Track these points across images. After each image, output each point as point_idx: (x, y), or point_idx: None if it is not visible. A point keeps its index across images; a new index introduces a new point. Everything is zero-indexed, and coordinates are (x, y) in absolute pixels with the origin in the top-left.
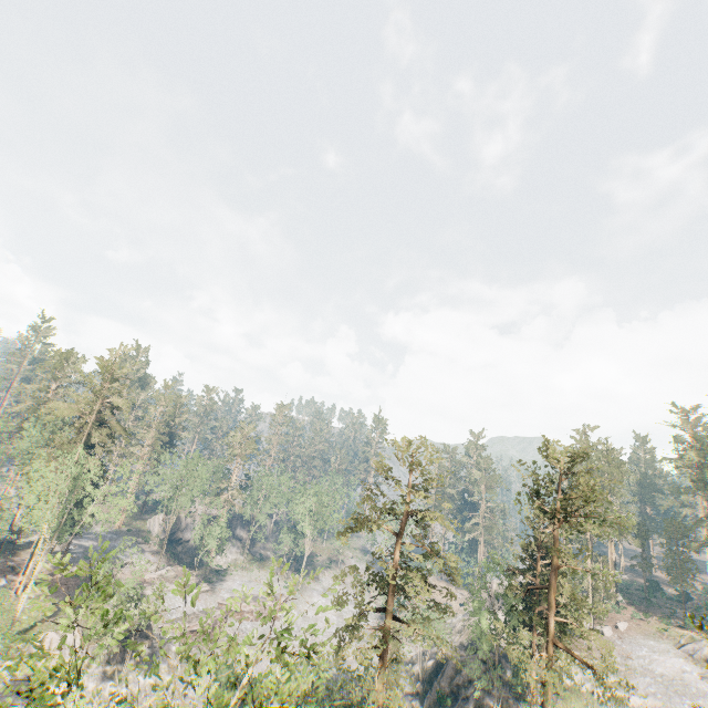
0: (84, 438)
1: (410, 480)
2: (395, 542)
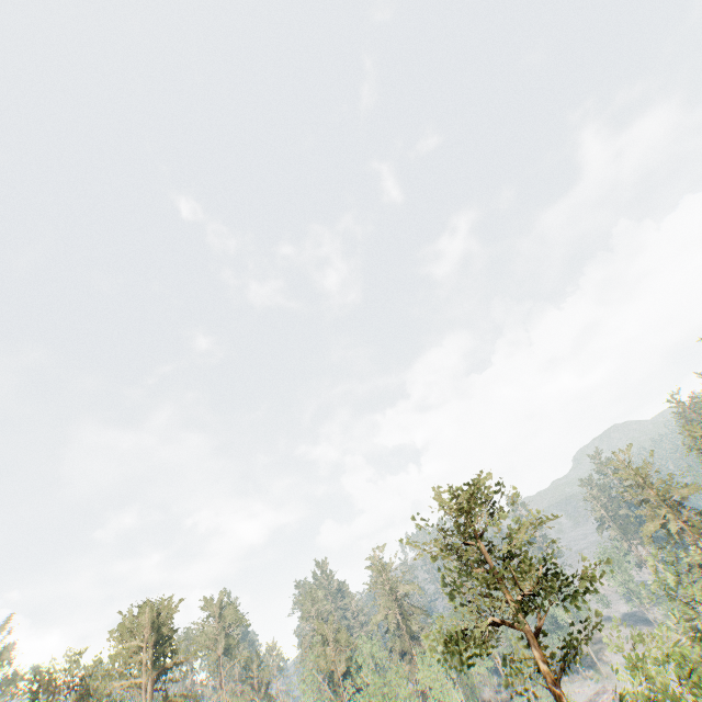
0: (406, 632)
1: (656, 487)
2: (685, 526)
